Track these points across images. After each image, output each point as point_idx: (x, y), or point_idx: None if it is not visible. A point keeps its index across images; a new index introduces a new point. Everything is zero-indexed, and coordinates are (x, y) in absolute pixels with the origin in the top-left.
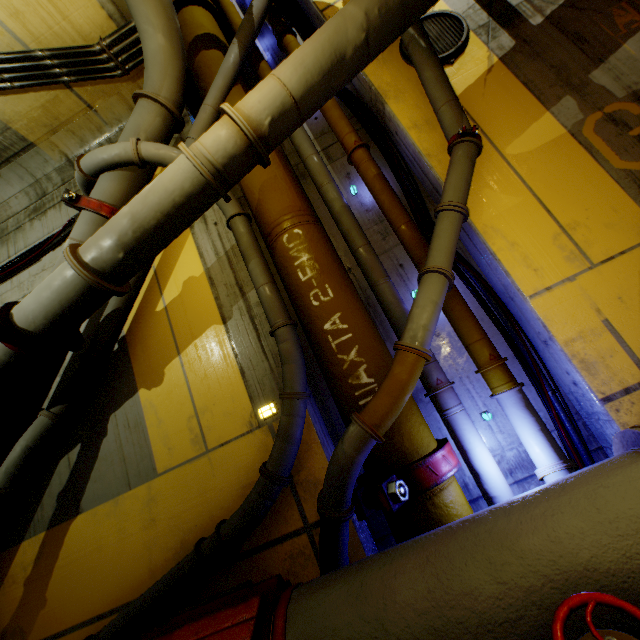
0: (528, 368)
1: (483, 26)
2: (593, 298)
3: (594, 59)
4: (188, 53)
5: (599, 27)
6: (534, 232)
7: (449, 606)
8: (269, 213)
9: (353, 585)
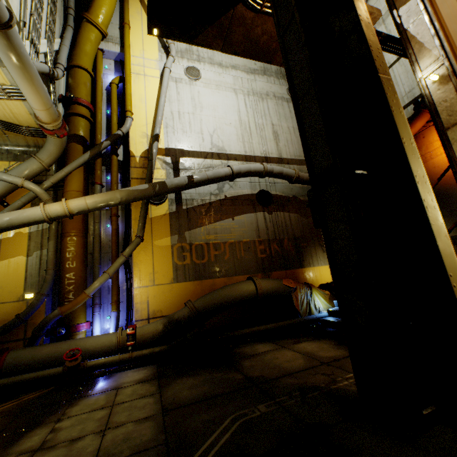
0: (128, 306)
1: (172, 199)
2: (149, 293)
3: (189, 228)
4: (69, 137)
5: (195, 220)
6: (147, 269)
7: (55, 353)
8: (68, 226)
9: (33, 348)
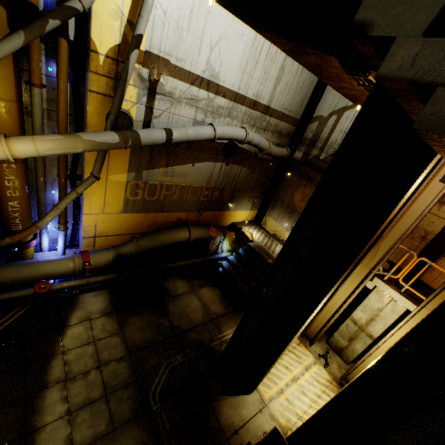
0: (74, 223)
1: None
2: (98, 220)
3: (148, 168)
4: None
5: (157, 160)
6: (98, 201)
7: (19, 277)
8: None
9: None
